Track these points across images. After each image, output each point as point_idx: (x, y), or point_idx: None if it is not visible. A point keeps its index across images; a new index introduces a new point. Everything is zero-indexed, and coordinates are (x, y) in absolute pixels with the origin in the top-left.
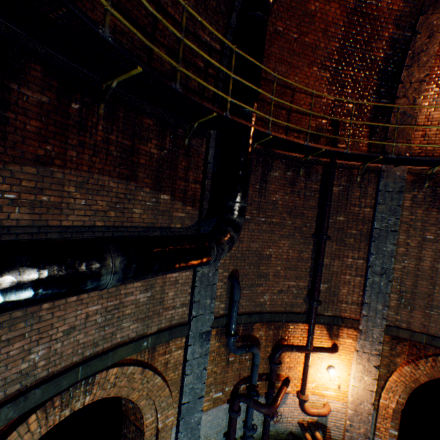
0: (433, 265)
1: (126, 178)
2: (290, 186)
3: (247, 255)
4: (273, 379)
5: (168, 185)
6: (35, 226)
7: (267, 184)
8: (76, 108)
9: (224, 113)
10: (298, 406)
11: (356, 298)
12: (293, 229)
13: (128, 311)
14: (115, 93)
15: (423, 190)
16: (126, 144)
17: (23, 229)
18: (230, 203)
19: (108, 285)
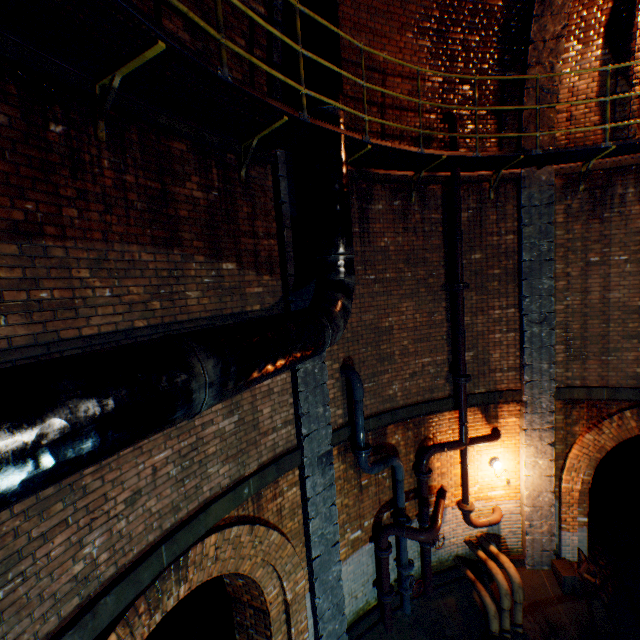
0: (603, 295)
1: (165, 244)
2: (401, 222)
3: (360, 333)
4: (424, 494)
5: (230, 246)
6: (39, 344)
7: (370, 224)
8: (59, 132)
9: (300, 115)
10: (461, 521)
11: (513, 362)
12: (415, 283)
13: (211, 449)
14: (118, 101)
15: (577, 196)
16: (152, 187)
17: (22, 353)
18: (331, 257)
19: (203, 407)
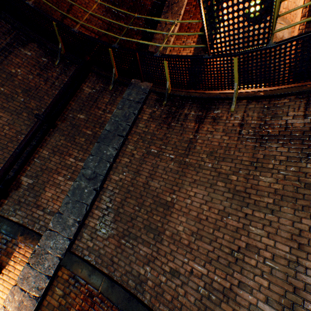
0: (148, 181)
1: None
2: (40, 70)
3: None
4: None
5: None
6: None
7: (12, 55)
8: None
9: None
10: None
11: (58, 207)
12: (23, 107)
13: None
14: None
15: (162, 107)
16: None
17: None
18: None
19: None
